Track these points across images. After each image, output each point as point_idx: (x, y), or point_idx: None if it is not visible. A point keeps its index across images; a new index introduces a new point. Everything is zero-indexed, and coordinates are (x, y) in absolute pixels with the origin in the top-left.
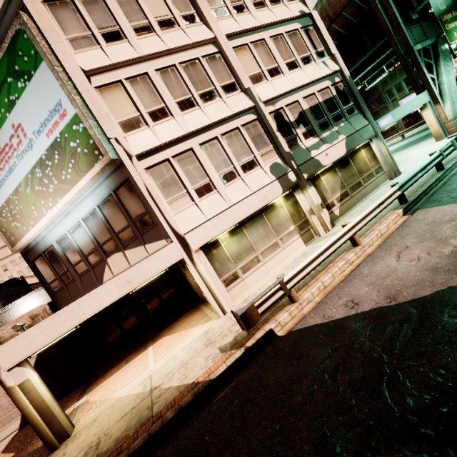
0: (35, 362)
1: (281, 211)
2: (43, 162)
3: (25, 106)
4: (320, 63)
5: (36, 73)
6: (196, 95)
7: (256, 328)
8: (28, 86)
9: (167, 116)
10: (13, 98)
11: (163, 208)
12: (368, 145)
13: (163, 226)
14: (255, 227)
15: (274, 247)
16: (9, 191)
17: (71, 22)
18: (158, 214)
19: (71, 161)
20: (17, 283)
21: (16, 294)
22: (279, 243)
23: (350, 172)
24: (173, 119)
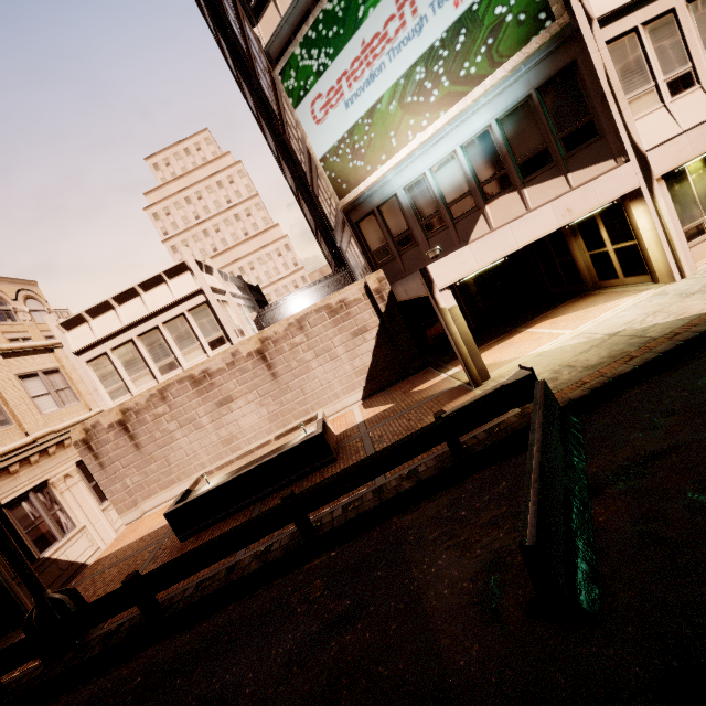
0: (376, 334)
1: None
2: (434, 53)
3: None
4: None
5: None
6: None
7: None
8: None
9: None
10: None
11: (624, 108)
12: None
13: (617, 136)
14: None
15: None
16: (359, 113)
17: None
18: (616, 116)
19: (485, 42)
20: (257, 291)
21: (260, 302)
22: None
23: None
24: None
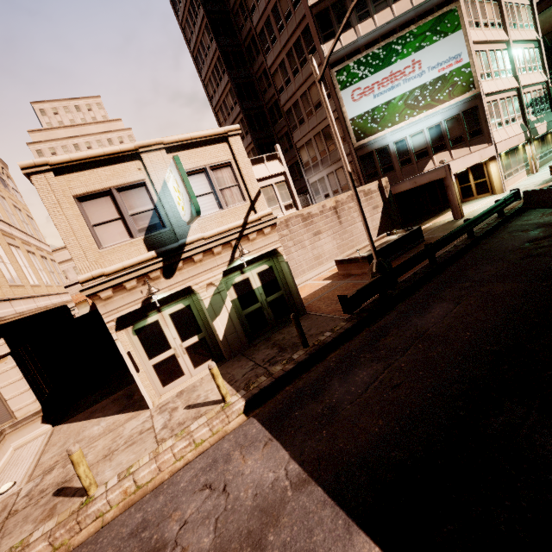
0: (382, 210)
1: (520, 152)
2: (425, 86)
3: (431, 51)
4: (539, 73)
5: (452, 35)
6: (499, 71)
7: (550, 180)
8: (441, 40)
9: (490, 78)
10: (424, 45)
11: (491, 126)
12: (551, 133)
13: (489, 135)
14: (512, 156)
15: (517, 170)
16: (381, 102)
17: (466, 11)
18: (489, 128)
19: (448, 89)
20: None
21: None
22: (519, 169)
23: (544, 145)
24: (492, 81)
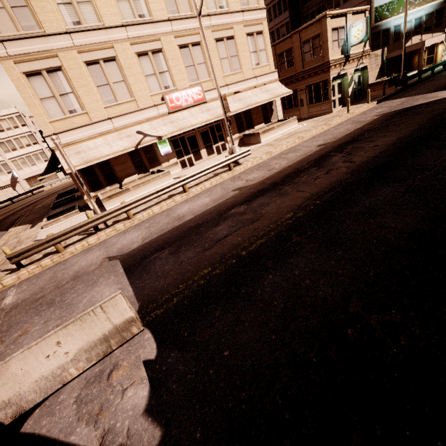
0: (379, 68)
1: None
2: None
3: None
4: None
5: None
6: None
7: None
8: None
9: None
10: None
11: None
12: None
13: (444, 27)
14: None
15: None
16: None
17: None
18: None
19: None
20: None
21: None
22: None
23: None
24: None
